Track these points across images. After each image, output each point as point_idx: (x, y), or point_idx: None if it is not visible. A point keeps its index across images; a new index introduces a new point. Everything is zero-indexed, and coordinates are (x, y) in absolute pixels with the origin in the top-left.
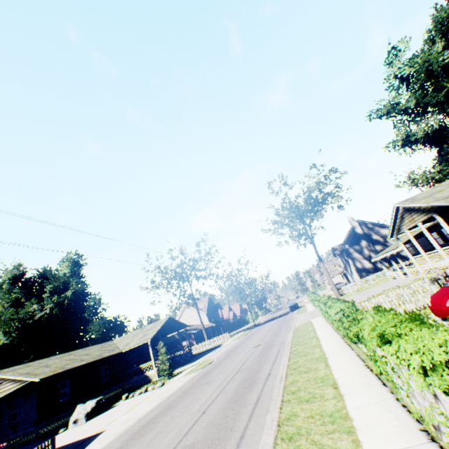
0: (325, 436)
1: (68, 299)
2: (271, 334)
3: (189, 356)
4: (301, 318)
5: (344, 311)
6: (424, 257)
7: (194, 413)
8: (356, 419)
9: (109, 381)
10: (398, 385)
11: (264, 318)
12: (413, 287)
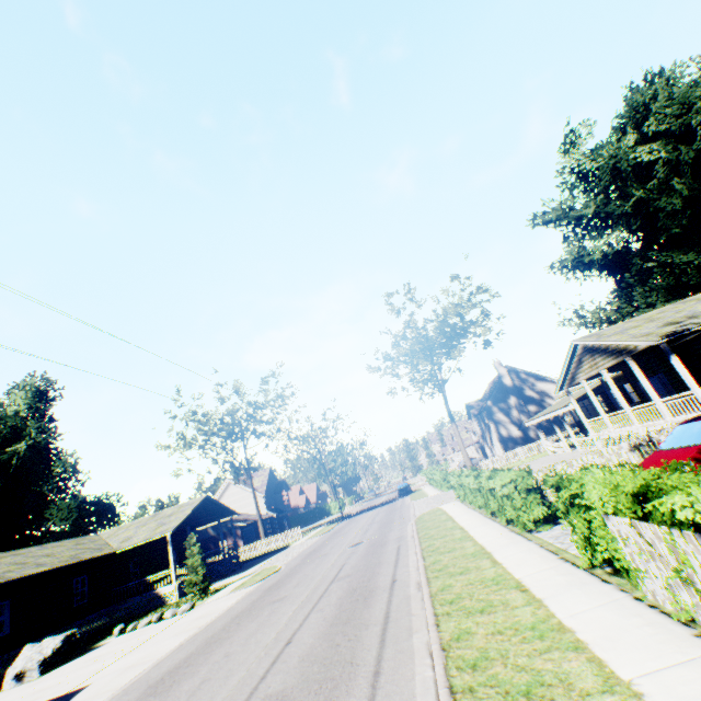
0: (536, 657)
1: (18, 456)
2: (377, 528)
3: (235, 563)
4: (422, 505)
5: (516, 483)
6: (605, 420)
7: (270, 645)
8: (580, 630)
9: (86, 604)
10: (646, 574)
11: (356, 508)
12: (606, 455)
